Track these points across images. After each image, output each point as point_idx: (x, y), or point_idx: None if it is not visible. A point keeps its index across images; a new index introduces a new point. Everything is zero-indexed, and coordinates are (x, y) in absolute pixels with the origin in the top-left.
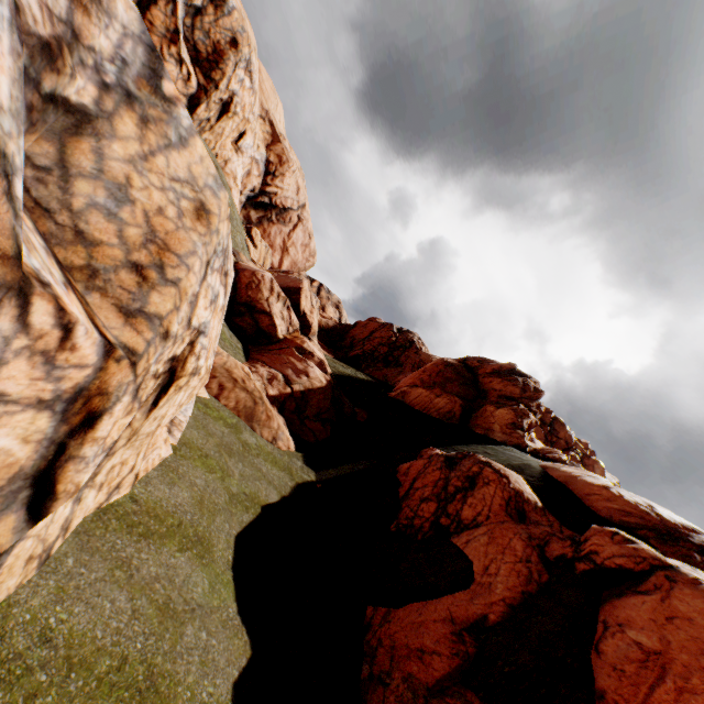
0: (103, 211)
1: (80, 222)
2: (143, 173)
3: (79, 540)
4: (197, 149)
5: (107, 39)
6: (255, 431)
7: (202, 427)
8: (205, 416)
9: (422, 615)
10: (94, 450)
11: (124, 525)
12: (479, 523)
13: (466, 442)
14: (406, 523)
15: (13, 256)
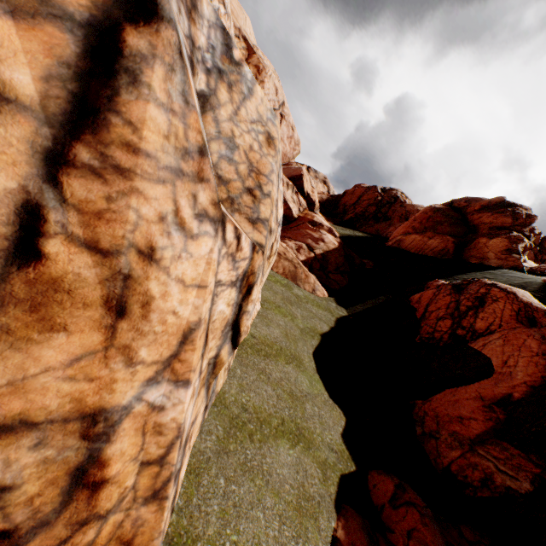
0: (226, 159)
1: (218, 171)
2: (237, 125)
3: (237, 360)
4: (258, 93)
5: (203, 36)
6: (300, 287)
7: (270, 289)
8: (268, 281)
9: (456, 396)
10: (252, 307)
11: (254, 351)
12: (491, 331)
13: (464, 272)
14: (427, 336)
15: (218, 202)
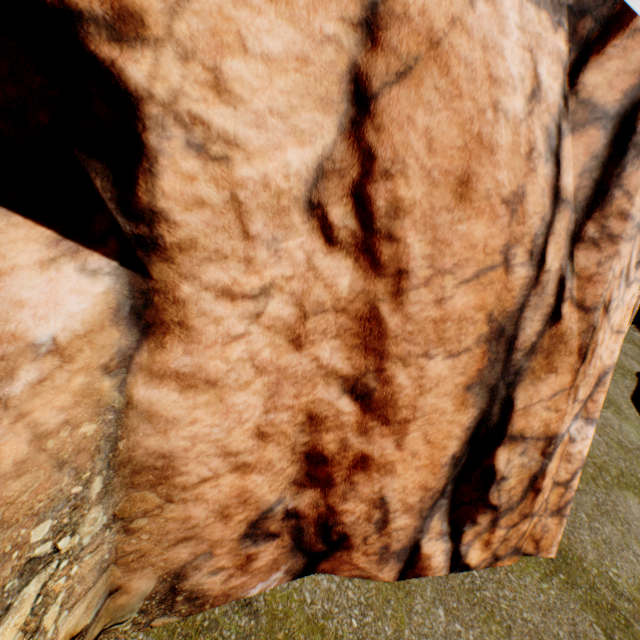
0: None
1: None
2: None
3: None
4: None
5: None
6: None
7: None
8: None
9: None
10: None
11: None
12: None
13: None
14: None
15: None
